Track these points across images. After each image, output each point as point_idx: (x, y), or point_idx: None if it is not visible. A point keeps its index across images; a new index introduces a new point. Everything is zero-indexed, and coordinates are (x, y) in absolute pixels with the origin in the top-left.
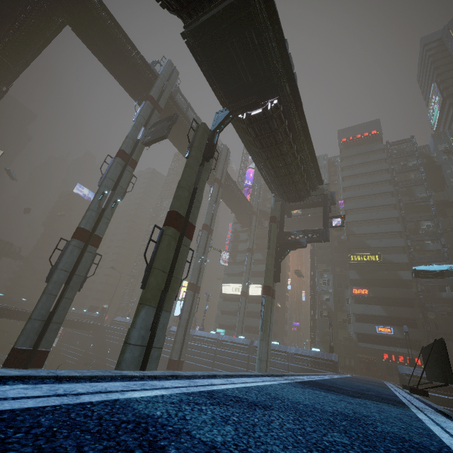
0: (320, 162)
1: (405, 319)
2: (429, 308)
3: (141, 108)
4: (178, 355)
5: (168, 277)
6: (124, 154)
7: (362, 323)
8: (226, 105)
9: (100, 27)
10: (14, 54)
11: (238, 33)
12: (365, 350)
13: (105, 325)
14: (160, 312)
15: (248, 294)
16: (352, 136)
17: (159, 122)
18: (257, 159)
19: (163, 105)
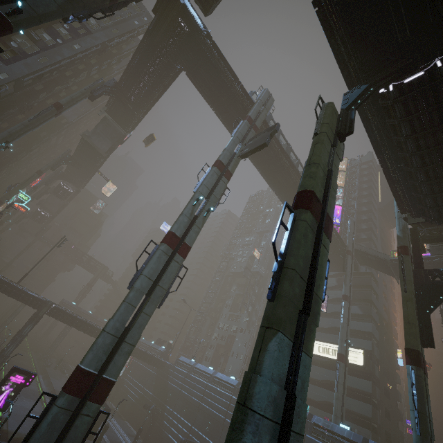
0: None
1: None
2: None
3: (239, 126)
4: None
5: (306, 289)
6: (221, 164)
7: None
8: (360, 82)
9: (209, 65)
10: (140, 103)
11: None
12: None
13: (169, 364)
14: (299, 353)
15: (347, 360)
16: None
17: (257, 135)
18: (392, 159)
19: (259, 125)
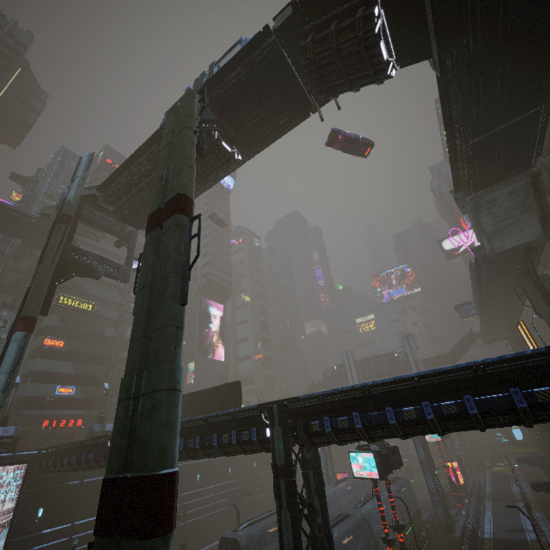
0: (67, 158)
1: (92, 378)
2: (114, 366)
3: None
4: None
5: None
6: None
7: (40, 383)
8: (212, 105)
9: None
10: None
11: (286, 104)
12: (20, 420)
13: None
14: None
15: None
16: (118, 164)
17: None
18: (153, 159)
19: None
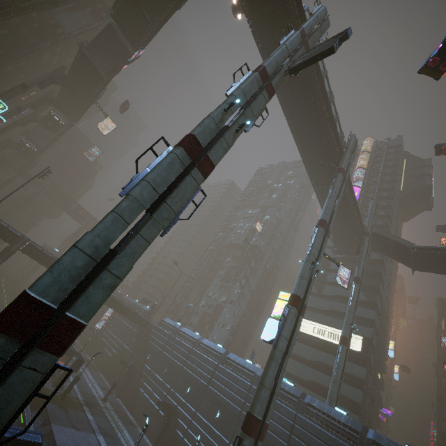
0: None
1: None
2: None
3: (290, 36)
4: (263, 412)
5: None
6: (264, 72)
7: None
8: None
9: None
10: (157, 6)
11: None
12: None
13: (152, 323)
14: None
15: (349, 344)
16: None
17: (316, 46)
18: None
19: (311, 46)
